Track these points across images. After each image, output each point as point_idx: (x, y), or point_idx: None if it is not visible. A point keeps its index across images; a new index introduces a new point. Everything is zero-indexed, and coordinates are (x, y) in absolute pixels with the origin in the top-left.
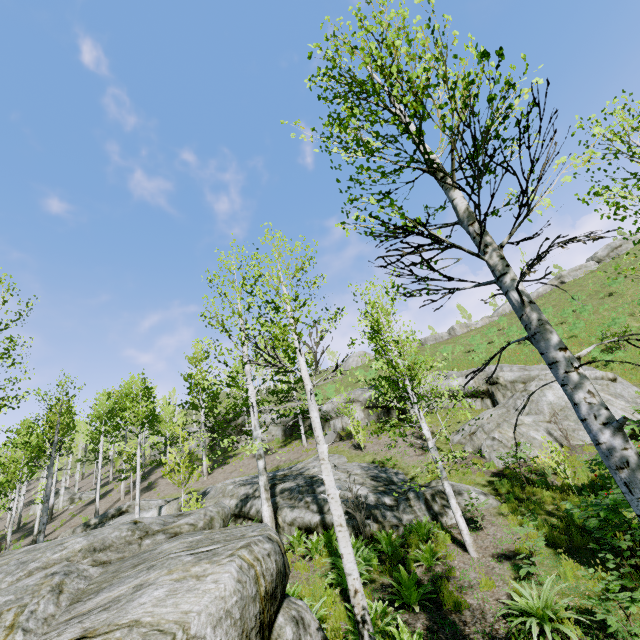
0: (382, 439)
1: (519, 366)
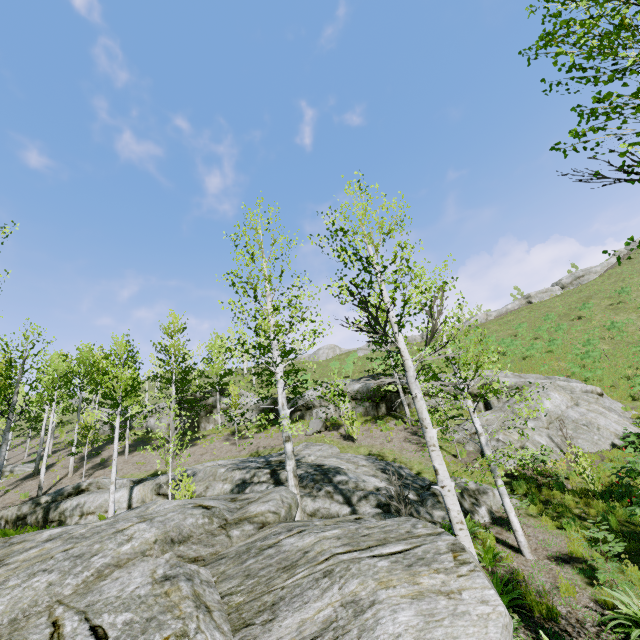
0: (373, 432)
1: (512, 373)
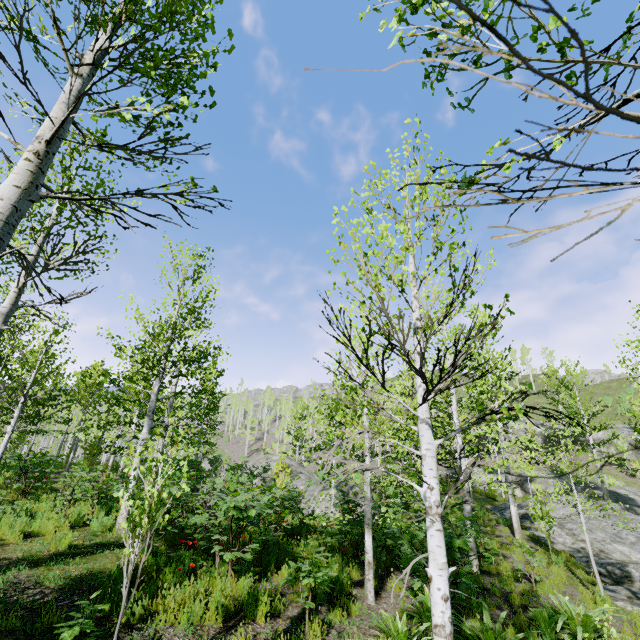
0: None
1: None
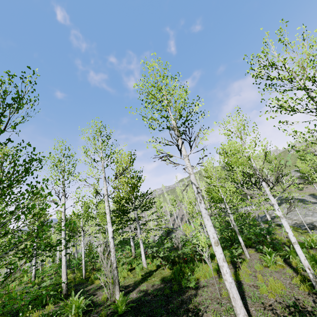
0: (309, 188)
1: None
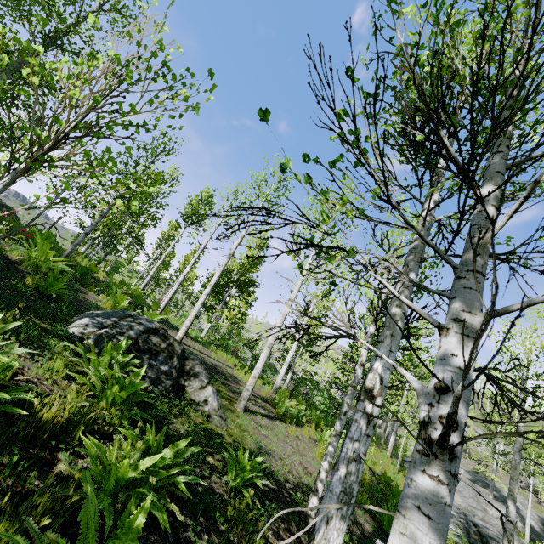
0: None
1: None
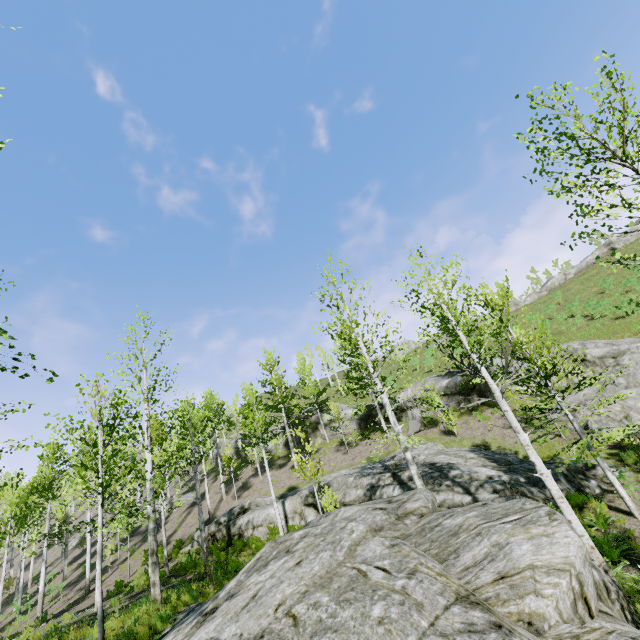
0: (472, 424)
1: (603, 341)
